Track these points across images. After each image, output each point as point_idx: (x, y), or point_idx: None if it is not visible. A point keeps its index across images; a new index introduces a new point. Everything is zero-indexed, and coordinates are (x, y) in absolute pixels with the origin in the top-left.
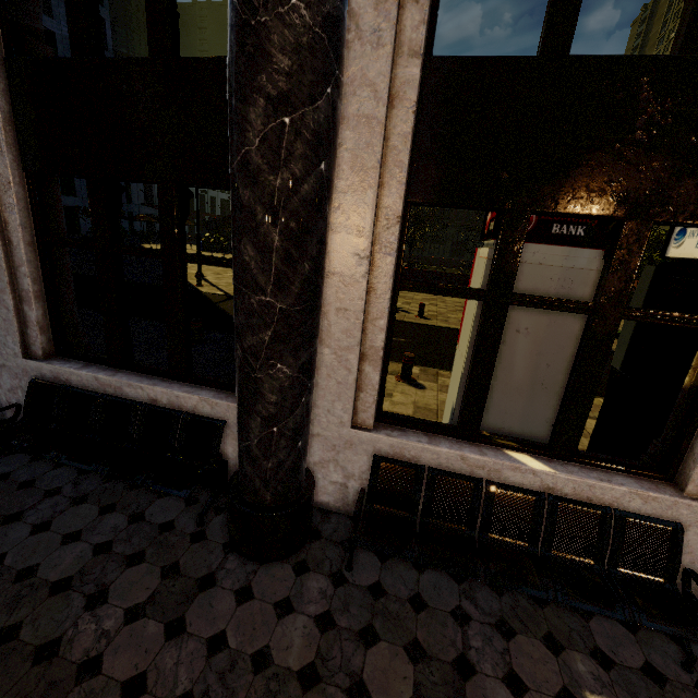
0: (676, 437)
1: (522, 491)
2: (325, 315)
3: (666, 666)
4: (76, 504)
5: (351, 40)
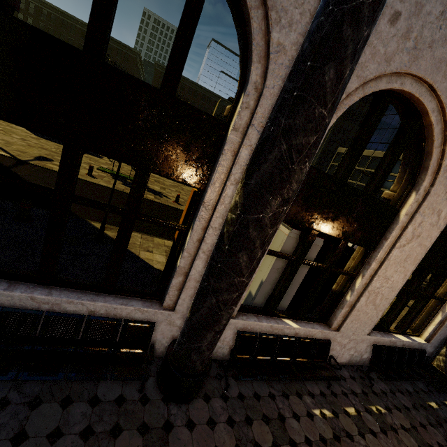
0: (330, 308)
1: (291, 337)
2: None
3: (324, 390)
4: (35, 407)
5: None
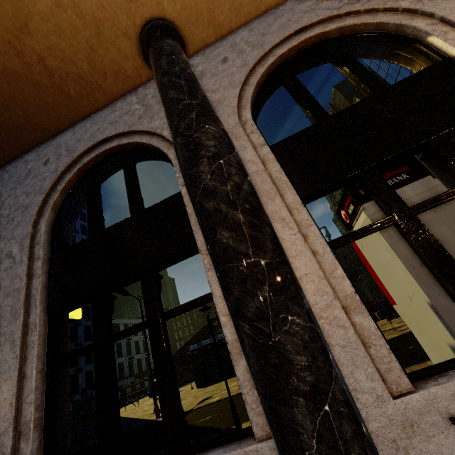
0: None
1: None
2: None
3: None
4: None
5: None
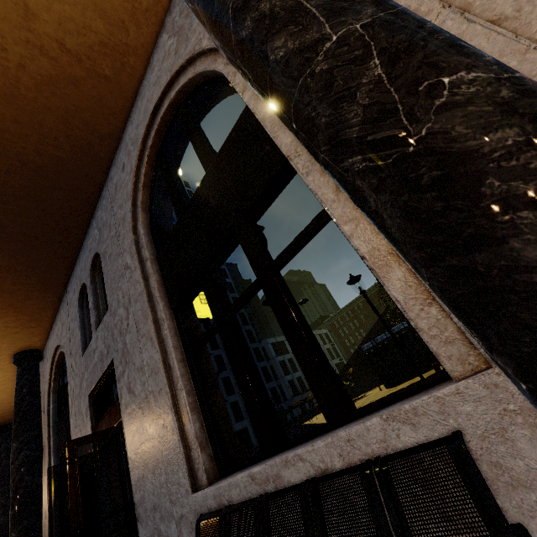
0: None
1: None
2: None
3: None
4: None
5: None
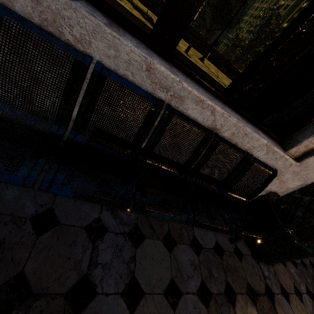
0: None
1: None
2: None
3: None
4: (138, 243)
5: None
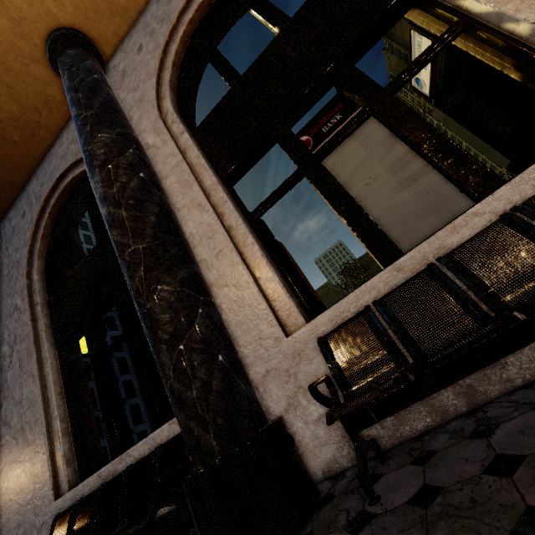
0: None
1: (481, 232)
2: (212, 267)
3: None
4: None
5: (156, 153)
